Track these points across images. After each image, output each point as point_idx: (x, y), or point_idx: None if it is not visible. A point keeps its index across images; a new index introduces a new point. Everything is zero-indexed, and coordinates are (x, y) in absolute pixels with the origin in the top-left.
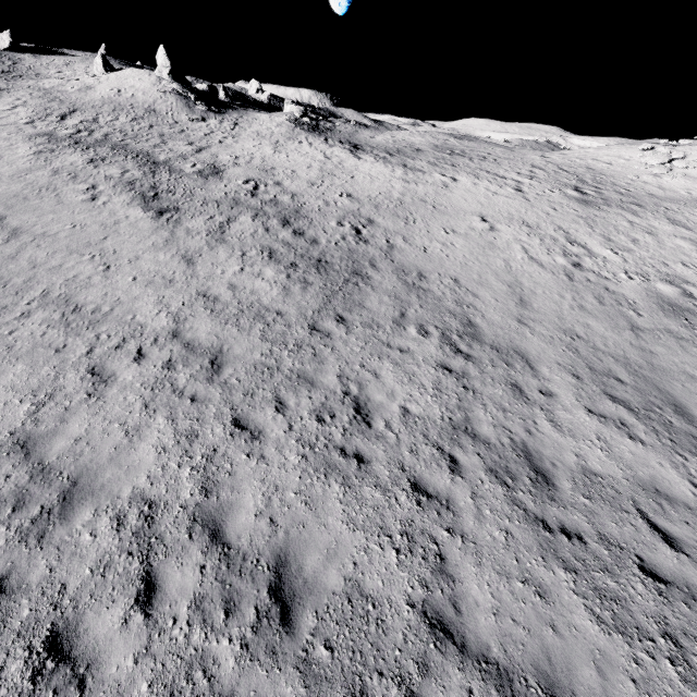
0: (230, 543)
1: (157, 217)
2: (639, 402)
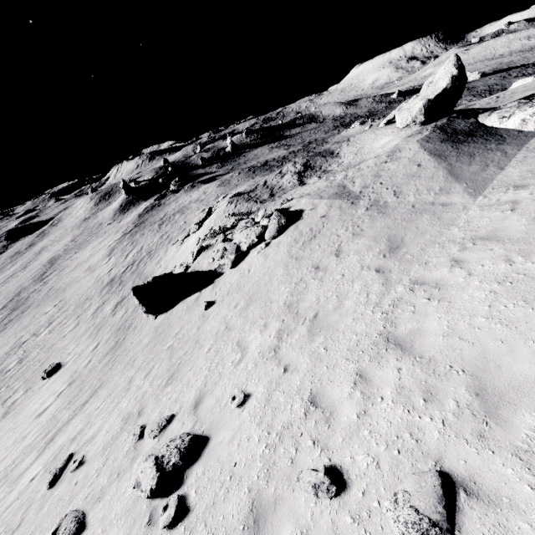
0: None
1: None
2: None
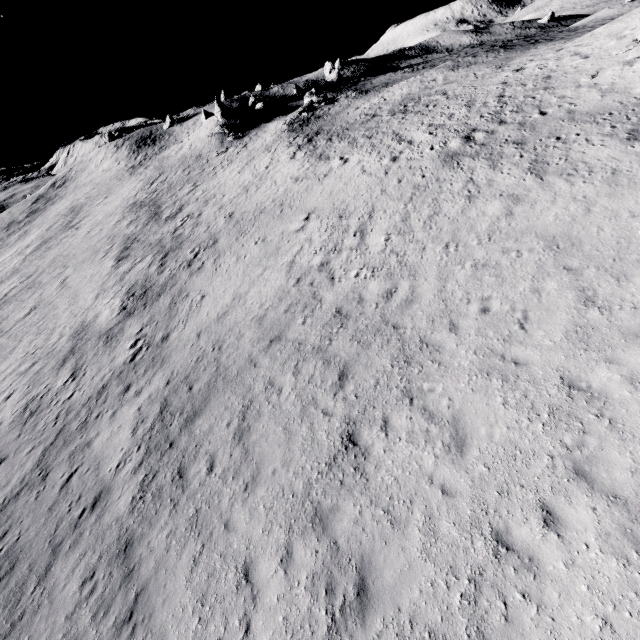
0: None
1: (115, 265)
2: (176, 407)
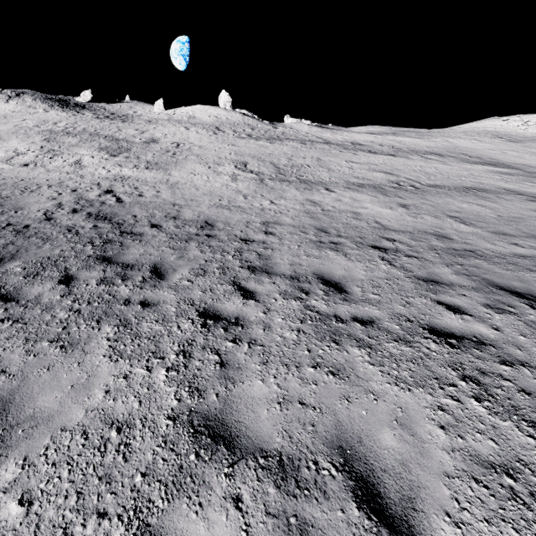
0: None
1: (396, 157)
2: None
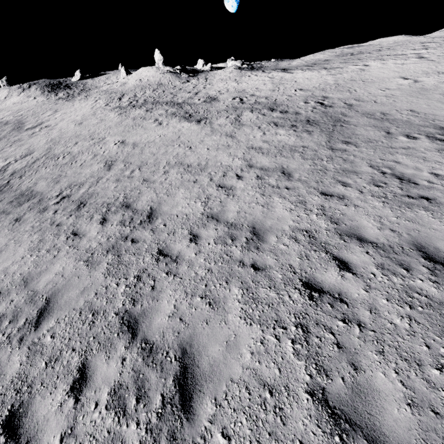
0: (374, 242)
1: (198, 123)
2: None
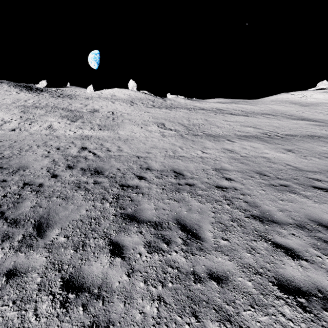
0: None
1: (249, 117)
2: None
